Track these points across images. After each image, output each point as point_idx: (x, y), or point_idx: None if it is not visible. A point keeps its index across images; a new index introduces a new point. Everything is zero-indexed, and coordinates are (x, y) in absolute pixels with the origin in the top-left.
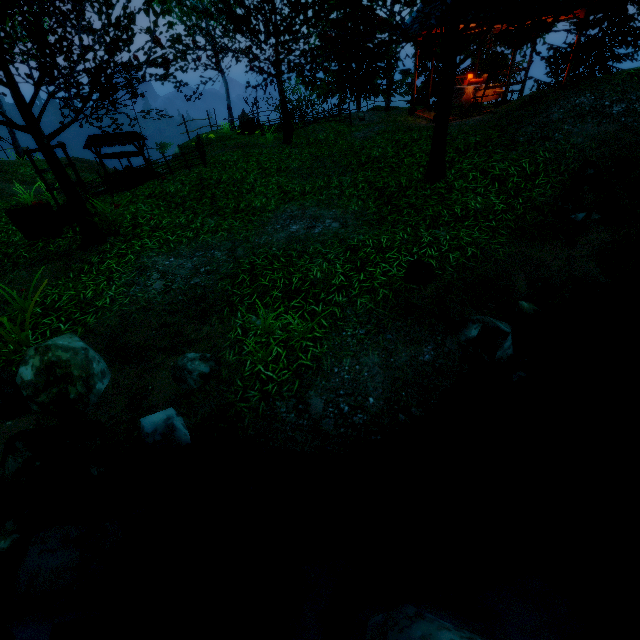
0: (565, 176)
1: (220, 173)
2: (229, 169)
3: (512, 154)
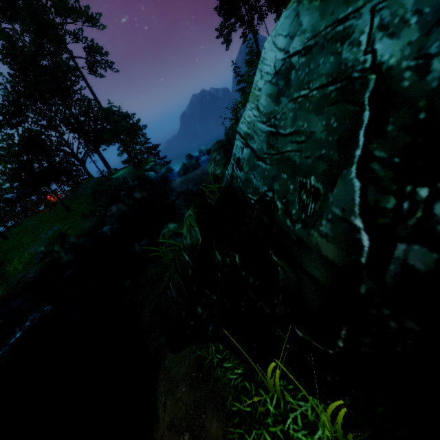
0: (92, 196)
1: (2, 249)
2: (3, 248)
3: (80, 199)
